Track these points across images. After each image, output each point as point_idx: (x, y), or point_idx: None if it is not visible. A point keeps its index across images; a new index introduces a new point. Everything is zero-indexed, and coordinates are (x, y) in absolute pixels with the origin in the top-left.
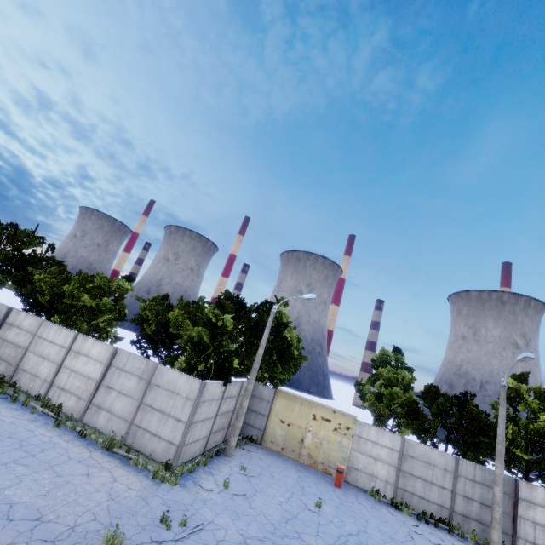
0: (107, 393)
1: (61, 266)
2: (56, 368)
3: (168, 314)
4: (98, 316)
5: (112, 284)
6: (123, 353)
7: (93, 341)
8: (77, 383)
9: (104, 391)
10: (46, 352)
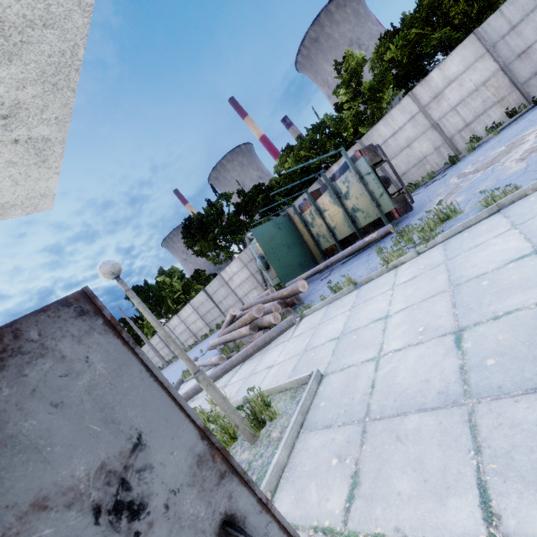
0: (529, 57)
1: (259, 186)
2: (433, 131)
3: (437, 1)
4: (386, 88)
5: (353, 66)
6: (488, 26)
7: (437, 70)
8: (477, 102)
9: (520, 63)
10: (402, 142)
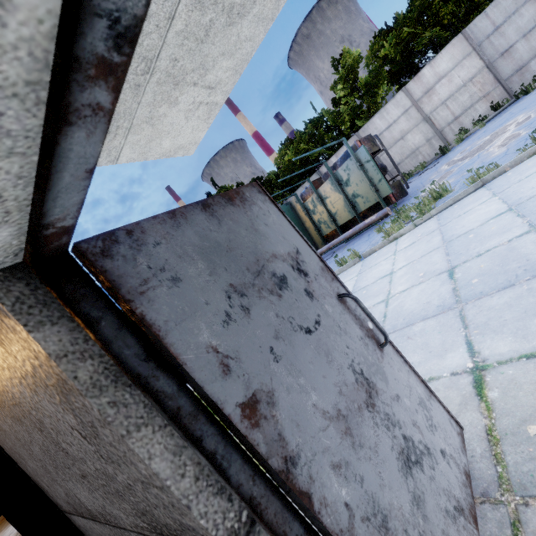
0: (511, 55)
1: (258, 180)
2: (425, 124)
3: (427, 2)
4: (381, 84)
5: (350, 62)
6: (474, 26)
7: (428, 67)
8: (465, 97)
9: (503, 61)
10: (396, 135)
